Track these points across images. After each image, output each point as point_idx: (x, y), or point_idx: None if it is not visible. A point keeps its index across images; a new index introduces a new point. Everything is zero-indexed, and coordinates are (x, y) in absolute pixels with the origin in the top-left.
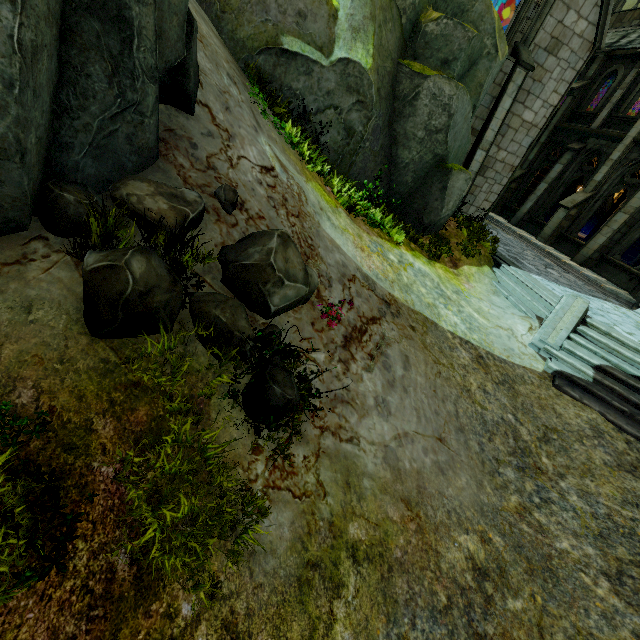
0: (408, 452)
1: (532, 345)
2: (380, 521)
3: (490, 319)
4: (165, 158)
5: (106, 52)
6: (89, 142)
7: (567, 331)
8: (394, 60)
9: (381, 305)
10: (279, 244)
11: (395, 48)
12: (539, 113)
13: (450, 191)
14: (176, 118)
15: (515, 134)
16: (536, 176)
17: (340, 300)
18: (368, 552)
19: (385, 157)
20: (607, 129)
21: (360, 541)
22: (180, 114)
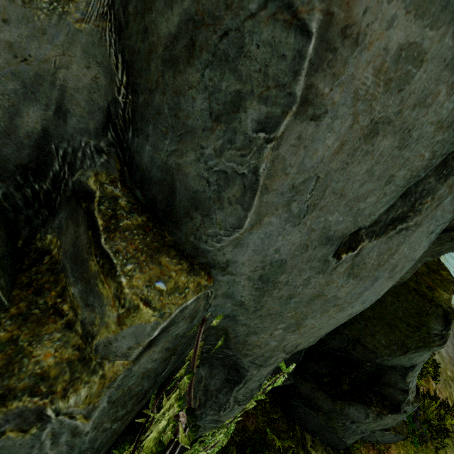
0: (449, 350)
1: None
2: (452, 371)
3: None
4: None
5: None
6: None
7: None
8: None
9: None
10: None
11: None
12: None
13: None
14: None
15: None
16: None
17: None
18: (452, 379)
19: None
20: None
21: (450, 376)
22: None
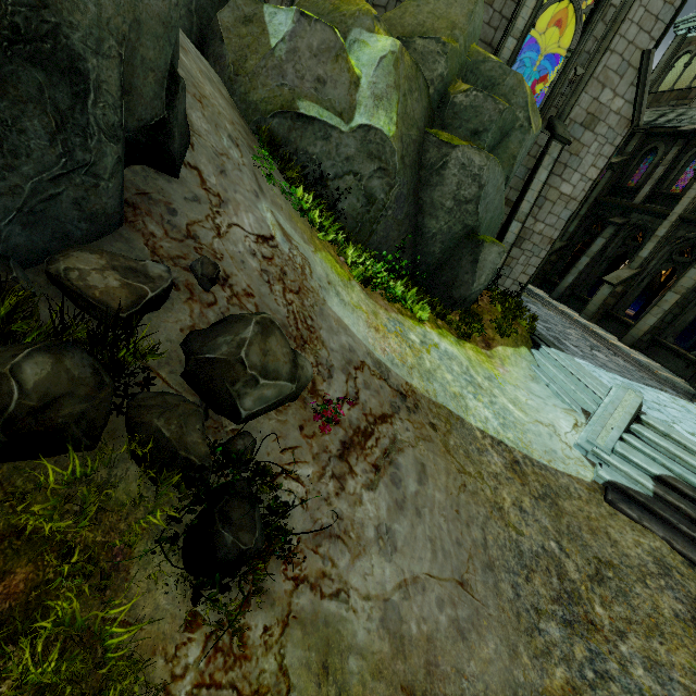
0: (416, 607)
1: (578, 446)
2: None
3: (528, 412)
4: (131, 225)
5: (50, 106)
6: (18, 207)
7: (619, 430)
8: (420, 129)
9: (395, 398)
10: (256, 333)
11: (421, 117)
12: (577, 186)
13: (482, 264)
14: (154, 180)
15: (553, 206)
16: (577, 249)
17: (338, 397)
18: None
19: (410, 226)
20: (650, 205)
21: None
22: (160, 176)
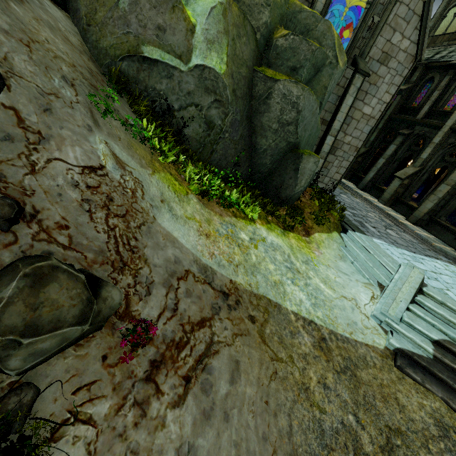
0: None
1: (374, 317)
2: None
3: (336, 289)
4: None
5: None
6: None
7: (406, 302)
8: (249, 67)
9: (217, 299)
10: (22, 288)
11: (250, 57)
12: (375, 108)
13: (302, 171)
14: None
15: (357, 123)
16: (377, 152)
17: (145, 322)
18: None
19: (245, 144)
20: (429, 119)
21: None
22: None
